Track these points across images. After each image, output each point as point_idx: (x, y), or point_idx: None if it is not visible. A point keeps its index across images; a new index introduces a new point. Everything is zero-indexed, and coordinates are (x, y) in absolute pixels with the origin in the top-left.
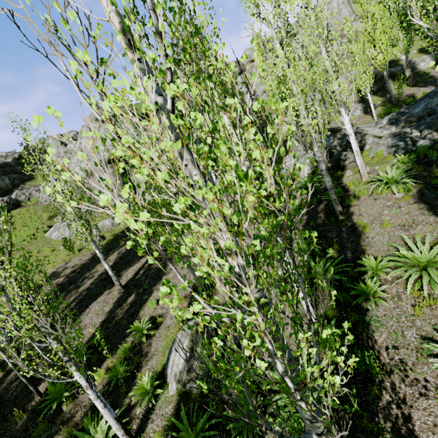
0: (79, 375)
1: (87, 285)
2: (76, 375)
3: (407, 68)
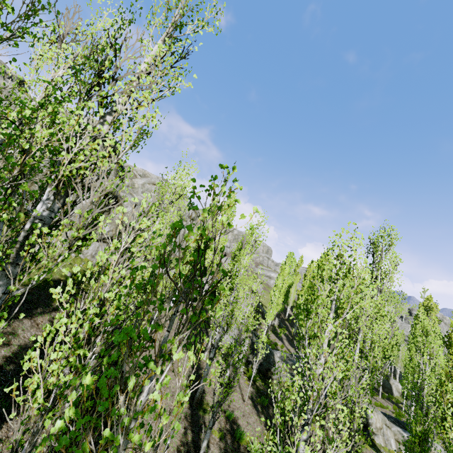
0: None
1: None
2: None
3: (274, 319)
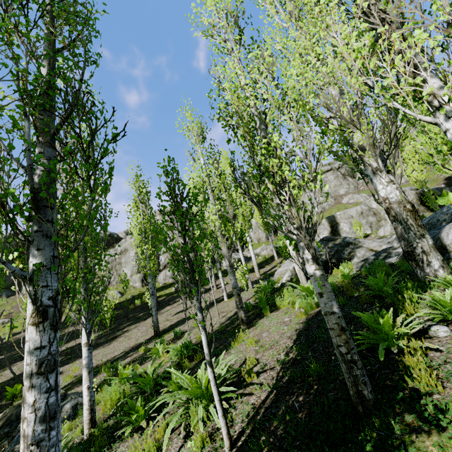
0: None
1: None
2: None
3: None
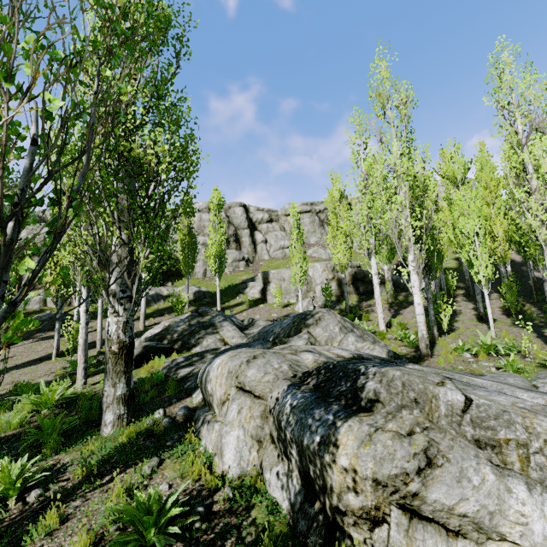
0: None
1: None
2: None
3: (388, 281)
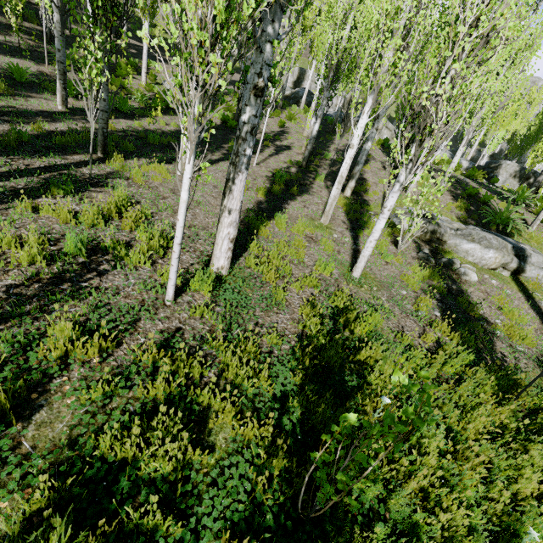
0: (148, 25)
1: None
2: (147, 24)
3: None
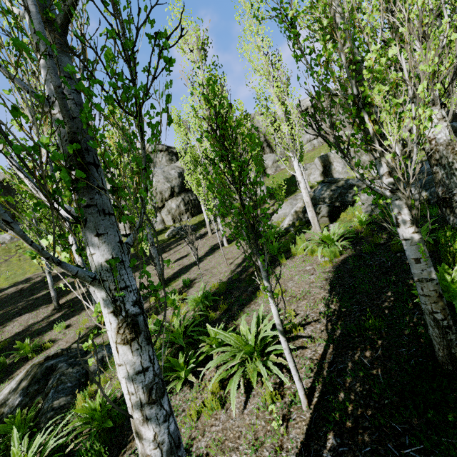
0: None
1: (39, 295)
2: None
3: None
